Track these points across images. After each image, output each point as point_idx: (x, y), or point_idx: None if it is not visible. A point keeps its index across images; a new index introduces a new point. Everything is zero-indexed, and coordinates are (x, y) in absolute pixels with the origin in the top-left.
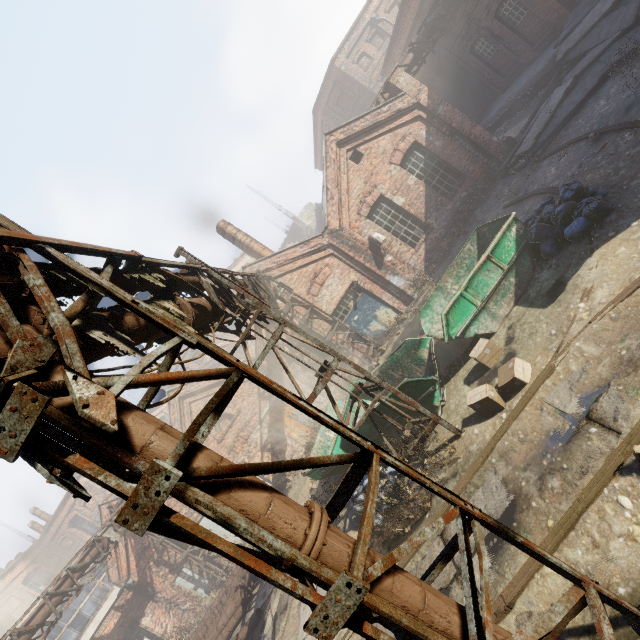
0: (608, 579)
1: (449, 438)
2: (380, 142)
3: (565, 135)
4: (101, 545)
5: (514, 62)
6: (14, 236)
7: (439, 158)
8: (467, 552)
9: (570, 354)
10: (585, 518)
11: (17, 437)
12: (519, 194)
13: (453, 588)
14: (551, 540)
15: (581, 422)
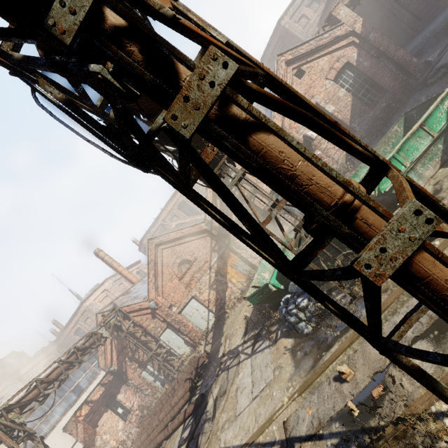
0: None
1: None
2: (319, 62)
3: None
4: (96, 337)
5: (432, 6)
6: None
7: (366, 75)
8: None
9: None
10: None
11: (76, 15)
12: None
13: (390, 371)
14: None
15: None
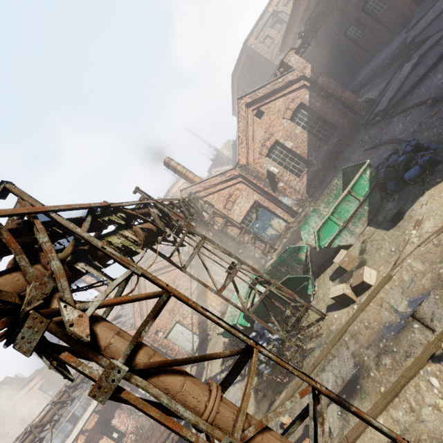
0: (419, 435)
1: (317, 318)
2: (276, 103)
3: (411, 99)
4: None
5: (376, 42)
6: (31, 211)
7: (318, 114)
8: (314, 419)
9: (403, 267)
10: (406, 390)
11: (31, 343)
12: (375, 141)
13: None
14: (382, 402)
15: (408, 319)
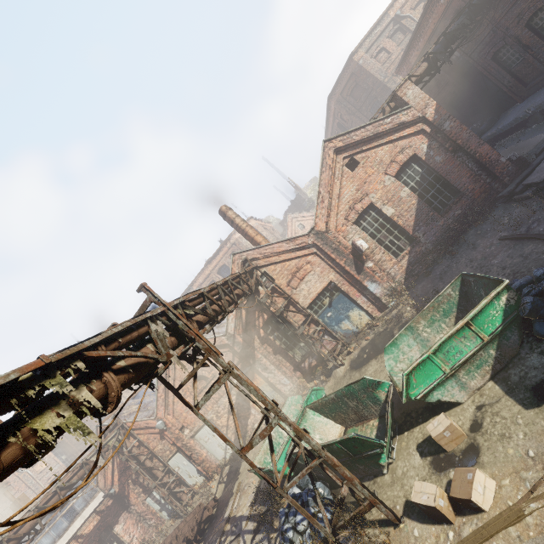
0: None
1: (387, 518)
2: (378, 152)
3: None
4: (88, 467)
5: (540, 72)
6: None
7: (437, 173)
8: None
9: None
10: None
11: None
12: (520, 229)
13: None
14: None
15: None
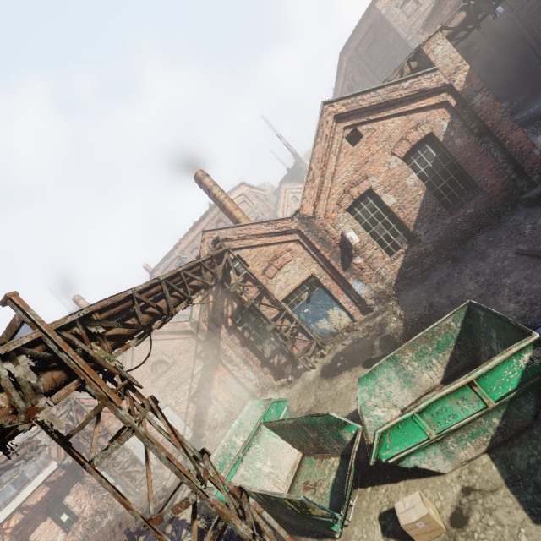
0: None
1: None
2: (387, 125)
3: None
4: (30, 446)
5: None
6: None
7: (454, 160)
8: None
9: None
10: None
11: None
12: None
13: None
14: None
15: None
